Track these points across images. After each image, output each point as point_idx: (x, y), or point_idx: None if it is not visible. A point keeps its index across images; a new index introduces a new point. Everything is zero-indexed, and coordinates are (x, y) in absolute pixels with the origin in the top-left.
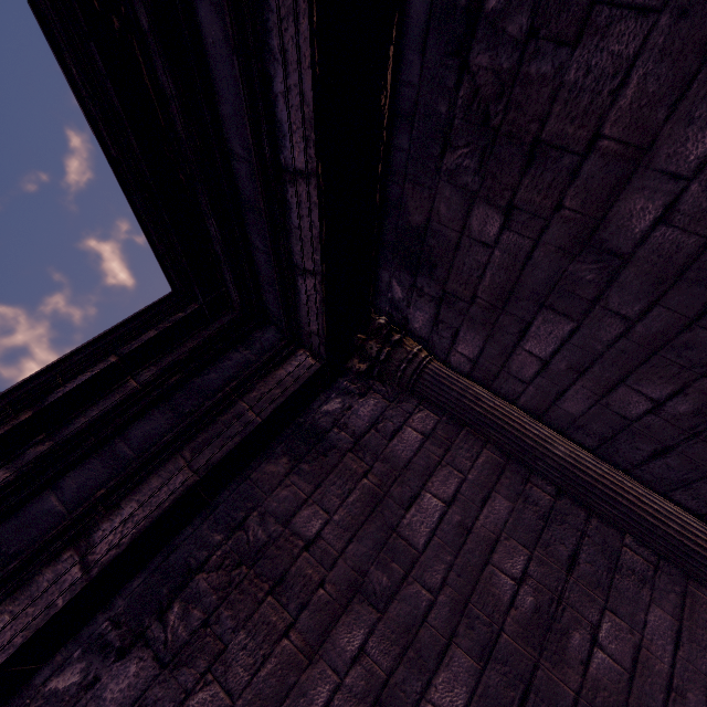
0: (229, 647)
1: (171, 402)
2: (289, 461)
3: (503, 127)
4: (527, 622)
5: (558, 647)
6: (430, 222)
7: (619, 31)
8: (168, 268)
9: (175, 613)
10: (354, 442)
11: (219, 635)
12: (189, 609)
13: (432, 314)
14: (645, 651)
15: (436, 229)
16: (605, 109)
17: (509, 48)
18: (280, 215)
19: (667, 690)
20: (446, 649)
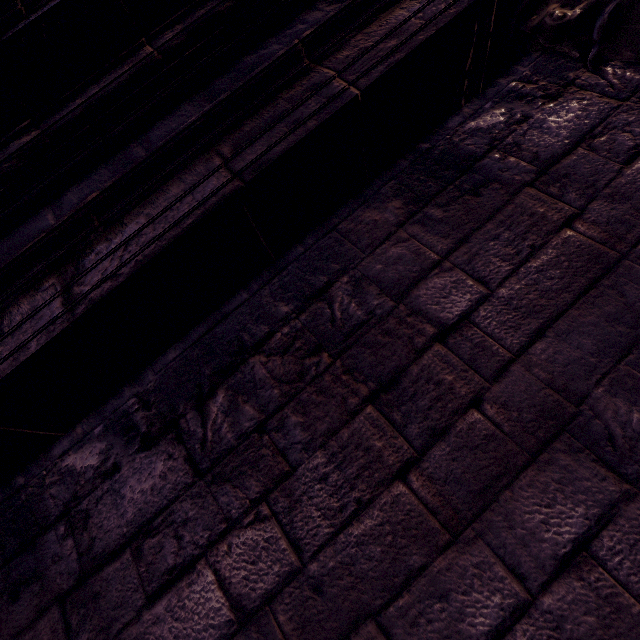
0: (296, 472)
1: (209, 91)
2: (405, 204)
3: None
4: None
5: None
6: None
7: None
8: None
9: (218, 404)
10: (536, 171)
11: (281, 449)
12: (238, 401)
13: None
14: None
15: None
16: None
17: None
18: None
19: None
20: None
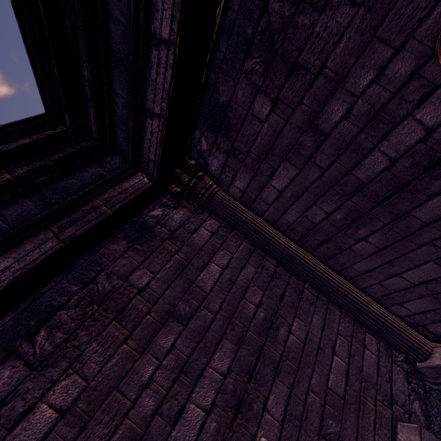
0: (84, 353)
1: (40, 195)
2: (127, 243)
3: (280, 50)
4: (260, 325)
5: (274, 335)
6: (231, 102)
7: (342, 11)
8: (45, 93)
9: (41, 336)
10: (170, 234)
11: (77, 346)
12: (53, 332)
13: (223, 161)
14: (310, 333)
15: (234, 107)
16: (330, 52)
17: (290, 3)
18: (142, 70)
19: (318, 349)
20: (220, 341)
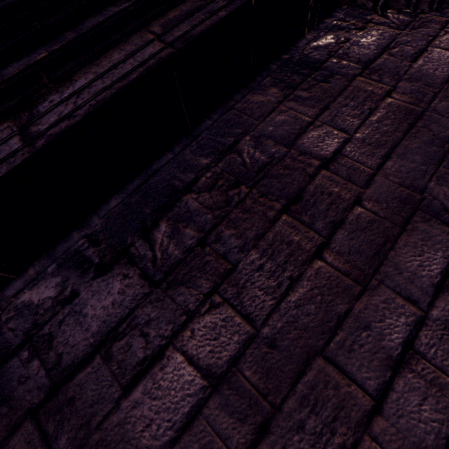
0: (238, 268)
1: None
2: (280, 90)
3: None
4: None
5: None
6: None
7: None
8: None
9: (161, 232)
10: (361, 68)
11: (222, 254)
12: (179, 227)
13: None
14: None
15: None
16: None
17: None
18: None
19: None
20: None
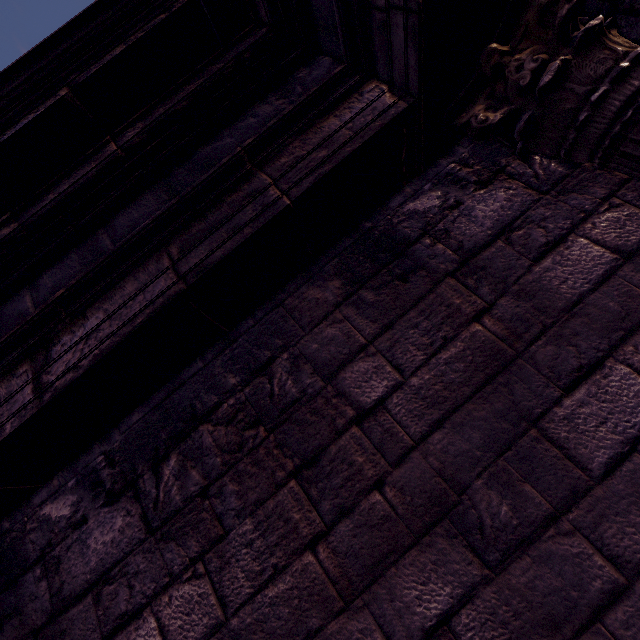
0: (229, 536)
1: (168, 181)
2: (344, 285)
3: None
4: None
5: None
6: None
7: None
8: None
9: (170, 467)
10: (459, 261)
11: (218, 514)
12: (187, 467)
13: None
14: None
15: None
16: None
17: None
18: None
19: None
20: None
